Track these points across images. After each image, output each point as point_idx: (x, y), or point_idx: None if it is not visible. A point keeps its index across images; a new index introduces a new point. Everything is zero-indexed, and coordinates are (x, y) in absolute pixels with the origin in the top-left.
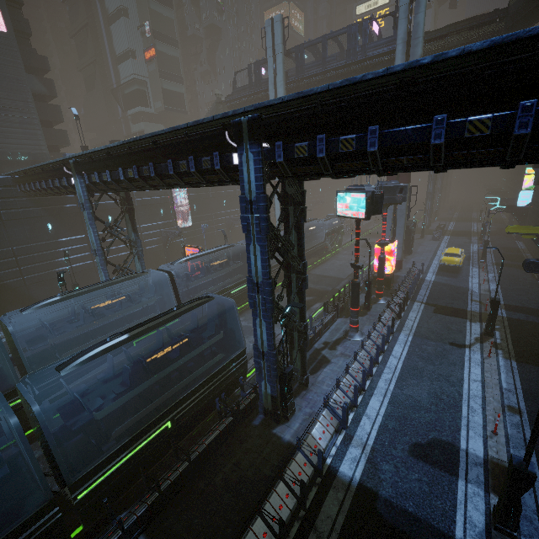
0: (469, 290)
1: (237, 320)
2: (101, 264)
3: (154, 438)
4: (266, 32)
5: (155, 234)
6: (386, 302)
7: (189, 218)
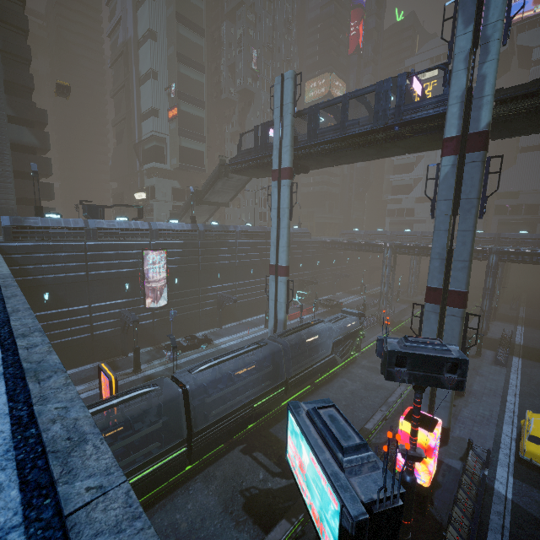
0: None
1: None
2: None
3: None
4: (275, 90)
5: (111, 315)
6: None
7: (166, 294)
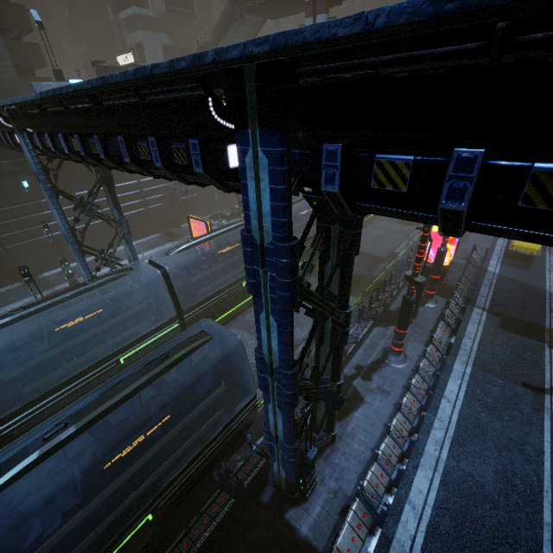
0: (547, 292)
1: (245, 363)
2: (75, 255)
3: (128, 540)
4: None
5: (158, 190)
6: (436, 305)
7: None
